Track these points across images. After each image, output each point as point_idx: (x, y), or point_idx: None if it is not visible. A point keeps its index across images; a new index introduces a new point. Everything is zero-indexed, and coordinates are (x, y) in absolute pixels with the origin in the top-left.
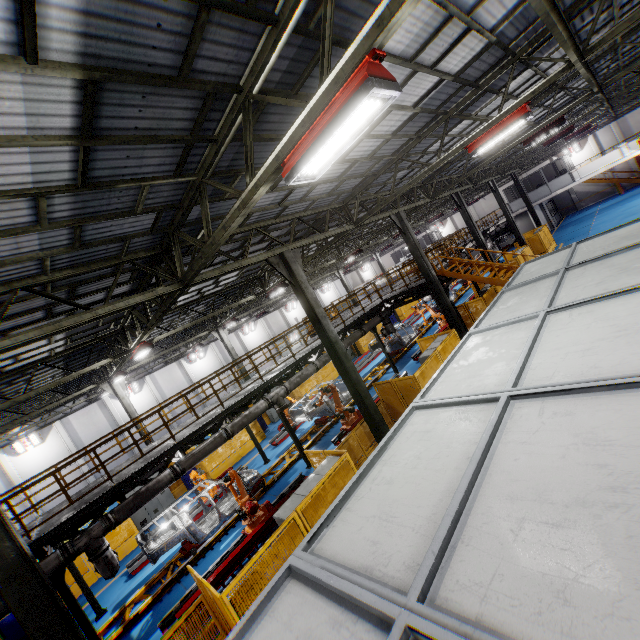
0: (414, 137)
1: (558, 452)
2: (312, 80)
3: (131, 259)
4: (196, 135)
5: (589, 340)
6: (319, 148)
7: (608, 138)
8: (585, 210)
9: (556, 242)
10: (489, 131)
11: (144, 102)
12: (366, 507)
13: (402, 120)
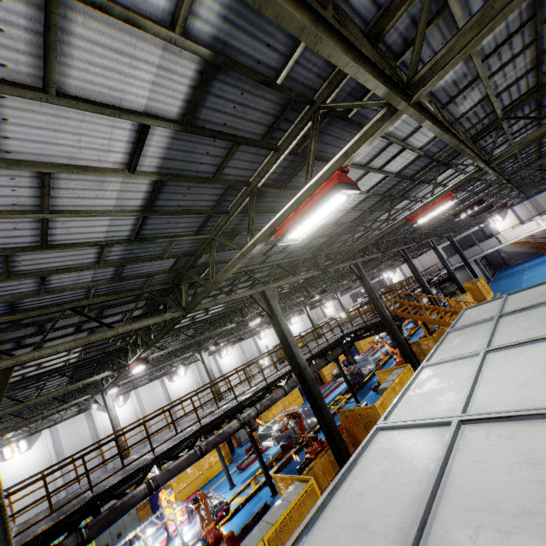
0: (367, 210)
1: (504, 469)
2: (297, 178)
3: (150, 290)
4: (216, 210)
5: (523, 376)
6: (303, 223)
7: (524, 212)
8: (515, 266)
9: (493, 291)
10: (425, 209)
11: (188, 191)
12: (341, 516)
13: (358, 200)
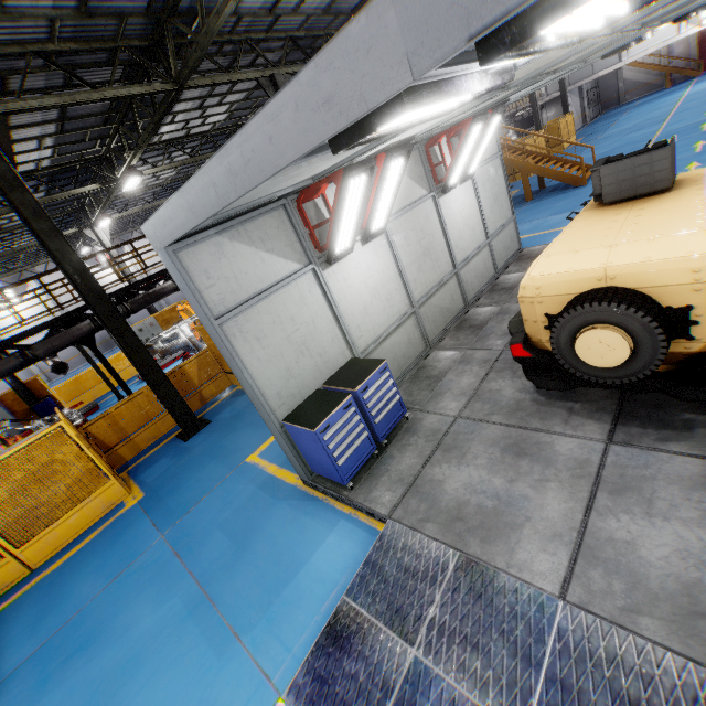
0: None
1: None
2: None
3: (127, 46)
4: None
5: None
6: None
7: None
8: (626, 105)
9: (578, 137)
10: None
11: None
12: None
13: None
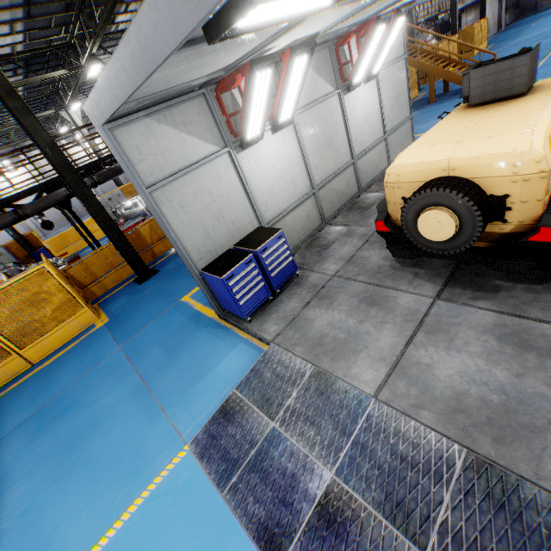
0: None
1: None
2: None
3: None
4: None
5: None
6: None
7: None
8: (540, 13)
9: (489, 43)
10: None
11: None
12: None
13: None
